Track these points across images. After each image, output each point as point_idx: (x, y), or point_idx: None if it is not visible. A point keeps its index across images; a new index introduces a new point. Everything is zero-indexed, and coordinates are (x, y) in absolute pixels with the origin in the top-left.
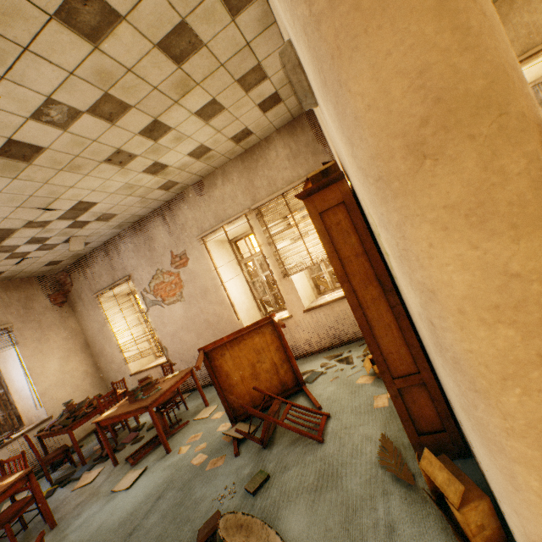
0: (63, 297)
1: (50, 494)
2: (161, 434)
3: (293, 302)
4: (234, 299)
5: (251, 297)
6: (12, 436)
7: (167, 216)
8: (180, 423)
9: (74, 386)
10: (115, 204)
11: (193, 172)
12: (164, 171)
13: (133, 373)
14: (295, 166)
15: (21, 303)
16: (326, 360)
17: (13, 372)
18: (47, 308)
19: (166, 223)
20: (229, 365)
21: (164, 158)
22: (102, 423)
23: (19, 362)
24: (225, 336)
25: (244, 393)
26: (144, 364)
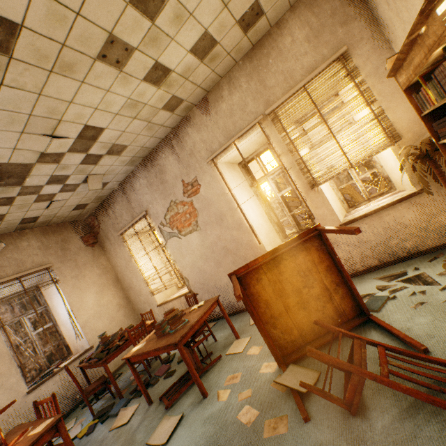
0: (94, 239)
1: (90, 431)
2: (194, 375)
3: (325, 217)
4: (252, 222)
5: (268, 220)
6: (61, 365)
7: (174, 144)
8: (211, 356)
9: (109, 318)
10: (122, 131)
11: (197, 83)
12: (167, 80)
13: (159, 304)
14: (318, 47)
15: (58, 245)
16: (382, 281)
17: (58, 306)
18: (80, 249)
19: (174, 151)
20: (267, 292)
21: (165, 56)
22: (131, 359)
23: (61, 297)
24: (260, 257)
25: (290, 326)
26: (168, 295)
